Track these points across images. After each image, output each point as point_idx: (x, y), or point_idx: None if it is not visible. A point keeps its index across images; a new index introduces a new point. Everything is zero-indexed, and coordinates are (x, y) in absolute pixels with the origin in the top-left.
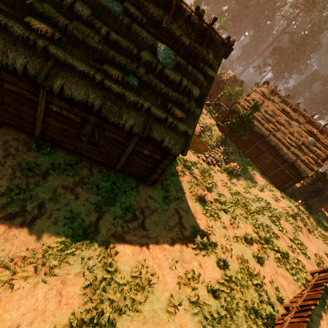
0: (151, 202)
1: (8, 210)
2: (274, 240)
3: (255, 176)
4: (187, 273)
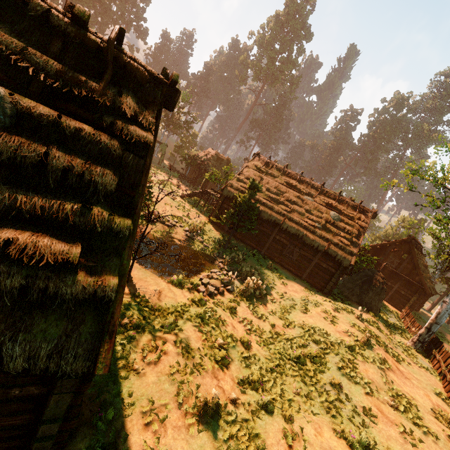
0: None
1: None
2: (375, 432)
3: (288, 286)
4: None
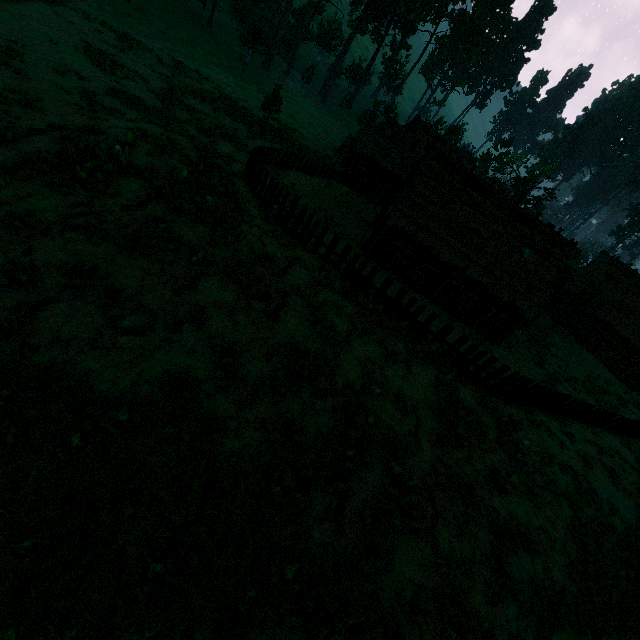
0: (502, 355)
1: None
2: (618, 411)
3: (599, 371)
4: None
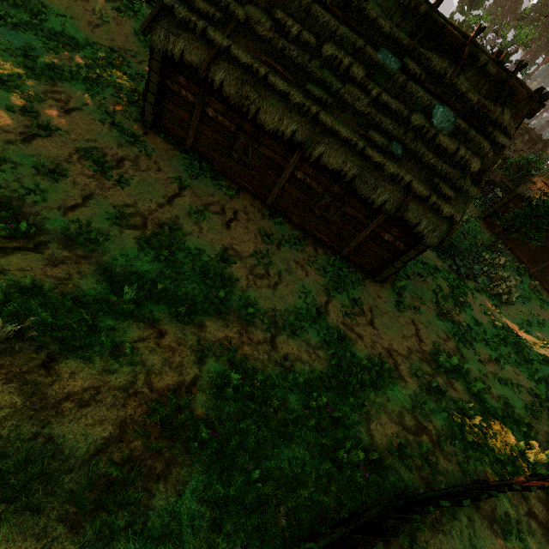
0: (380, 302)
1: (258, 270)
2: None
3: (545, 312)
4: (430, 383)
